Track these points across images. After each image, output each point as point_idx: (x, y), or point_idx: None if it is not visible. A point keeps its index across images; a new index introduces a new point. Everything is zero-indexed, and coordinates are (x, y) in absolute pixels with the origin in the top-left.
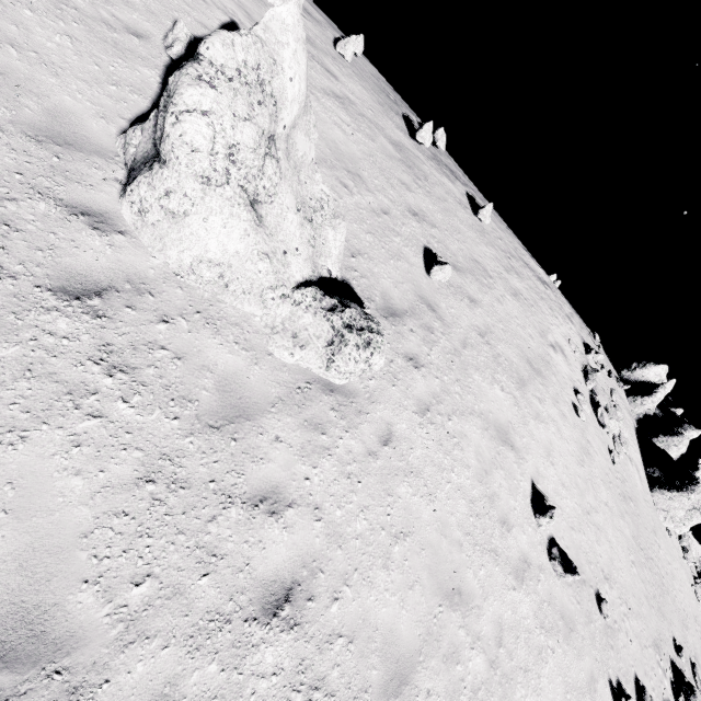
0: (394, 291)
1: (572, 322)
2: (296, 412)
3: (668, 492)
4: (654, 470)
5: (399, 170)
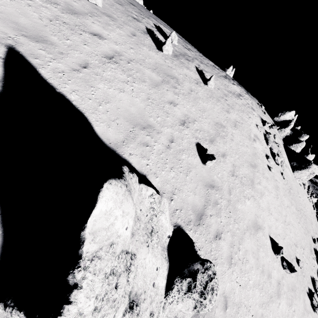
0: (196, 198)
1: (254, 110)
2: None
3: (300, 171)
4: (293, 163)
5: (164, 92)
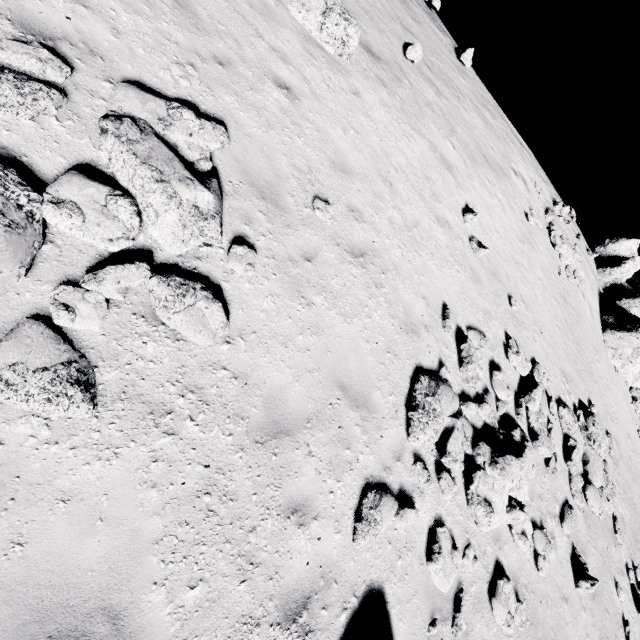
0: (375, 46)
1: (545, 183)
2: (300, 41)
3: (619, 332)
4: (609, 317)
5: None
